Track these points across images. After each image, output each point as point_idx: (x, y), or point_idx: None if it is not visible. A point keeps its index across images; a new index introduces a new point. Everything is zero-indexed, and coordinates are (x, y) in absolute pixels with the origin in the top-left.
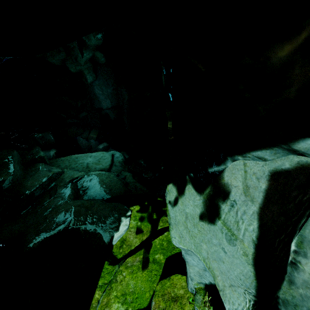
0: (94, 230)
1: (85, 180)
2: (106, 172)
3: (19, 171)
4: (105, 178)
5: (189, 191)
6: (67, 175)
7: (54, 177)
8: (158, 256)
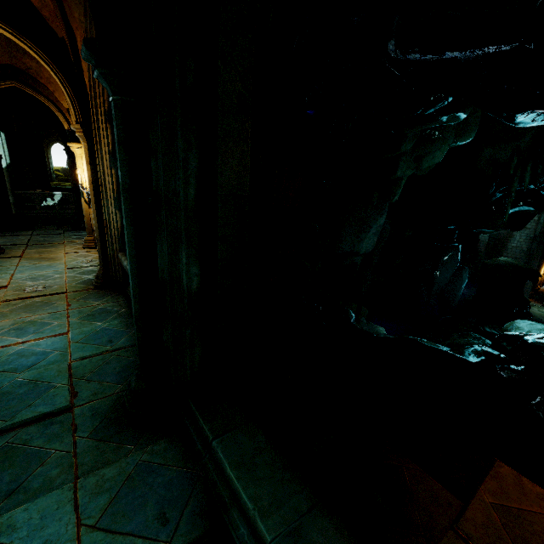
0: None
1: None
2: None
3: None
4: None
5: None
6: None
7: None
8: None
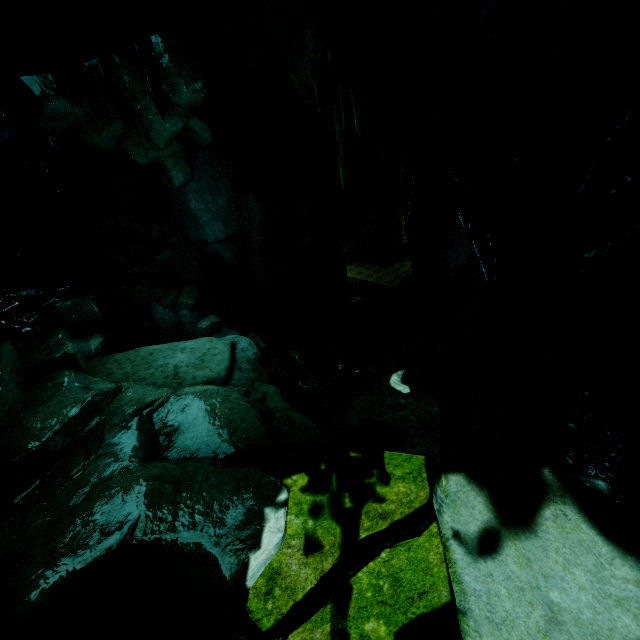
0: (198, 546)
1: (170, 408)
2: (221, 386)
3: (13, 393)
4: (218, 402)
5: (563, 529)
6: (129, 396)
7: (99, 404)
8: (373, 628)
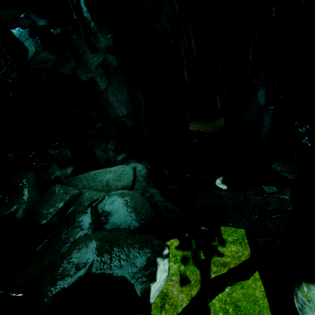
0: (123, 278)
1: (105, 202)
2: (130, 190)
3: (34, 196)
4: (129, 199)
5: None
6: (86, 196)
7: (72, 200)
8: None
